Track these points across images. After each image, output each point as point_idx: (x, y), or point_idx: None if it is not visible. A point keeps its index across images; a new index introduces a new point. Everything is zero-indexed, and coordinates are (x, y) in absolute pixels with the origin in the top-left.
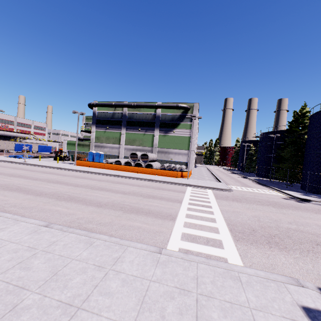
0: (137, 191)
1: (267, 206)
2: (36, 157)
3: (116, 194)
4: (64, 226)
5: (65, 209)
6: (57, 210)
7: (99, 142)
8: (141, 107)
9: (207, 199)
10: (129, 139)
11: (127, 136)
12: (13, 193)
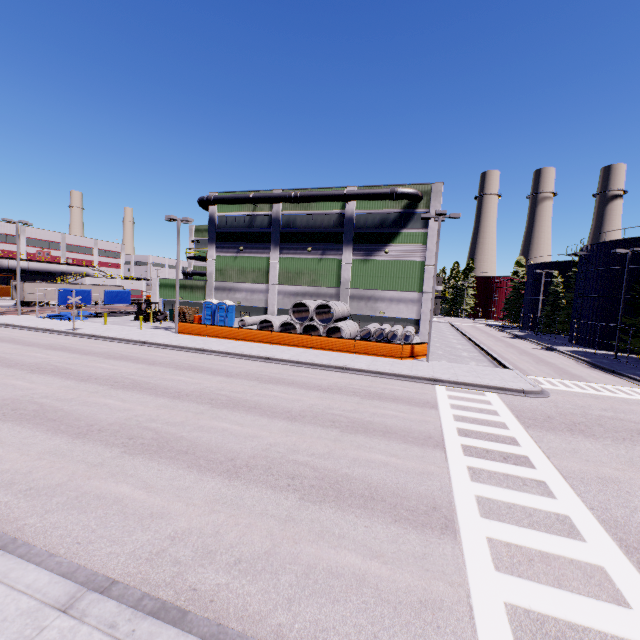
0: (321, 409)
1: None
2: (101, 316)
3: (271, 423)
4: (125, 605)
5: (141, 492)
6: (120, 498)
7: (223, 280)
8: (312, 199)
9: (503, 429)
10: (287, 272)
11: (283, 266)
12: (22, 432)
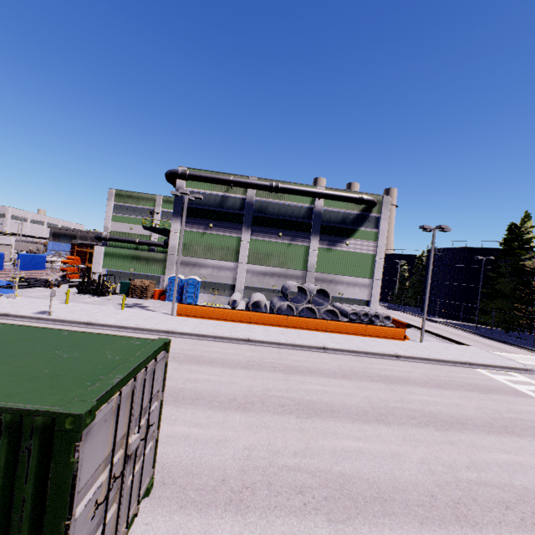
0: (495, 413)
1: None
2: (24, 286)
3: (518, 443)
4: None
5: None
6: None
7: (187, 254)
8: (291, 192)
9: None
10: (256, 253)
11: (253, 246)
12: None
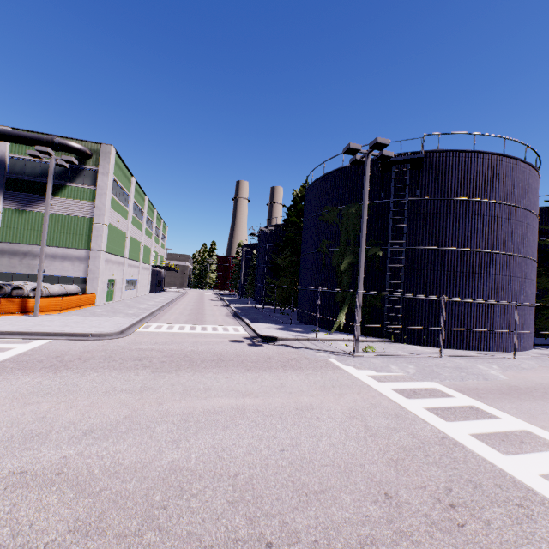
0: None
1: (133, 372)
2: None
3: None
4: None
5: None
6: None
7: None
8: None
9: None
10: None
11: None
12: None
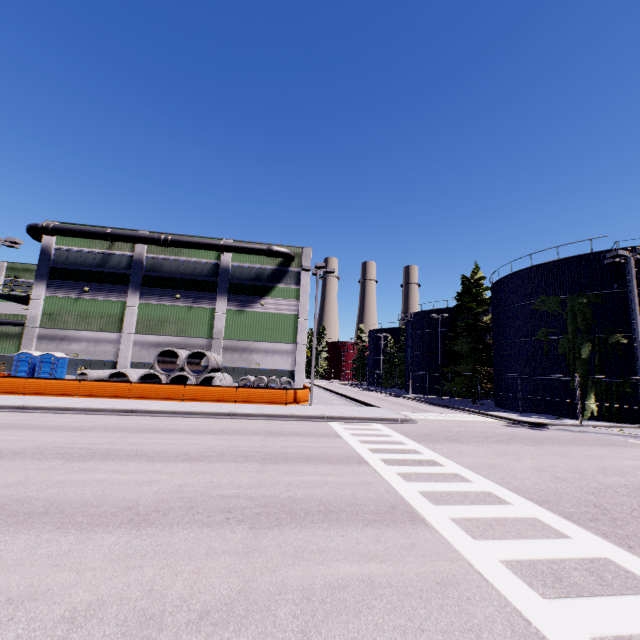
0: (225, 448)
1: (515, 445)
2: None
3: (168, 466)
4: None
5: None
6: None
7: (54, 326)
8: (185, 245)
9: (403, 445)
10: (148, 320)
11: (144, 312)
12: None
